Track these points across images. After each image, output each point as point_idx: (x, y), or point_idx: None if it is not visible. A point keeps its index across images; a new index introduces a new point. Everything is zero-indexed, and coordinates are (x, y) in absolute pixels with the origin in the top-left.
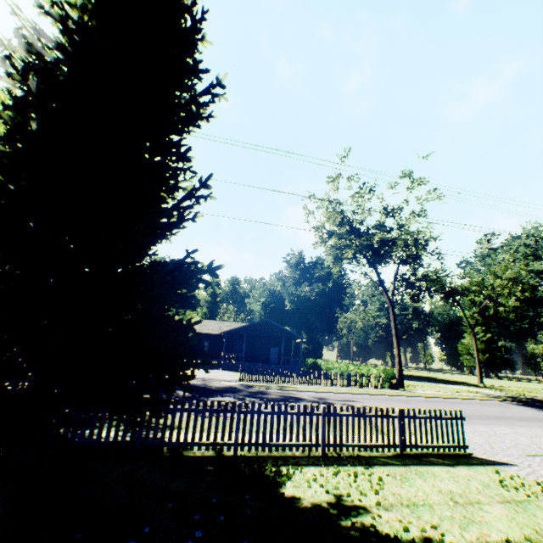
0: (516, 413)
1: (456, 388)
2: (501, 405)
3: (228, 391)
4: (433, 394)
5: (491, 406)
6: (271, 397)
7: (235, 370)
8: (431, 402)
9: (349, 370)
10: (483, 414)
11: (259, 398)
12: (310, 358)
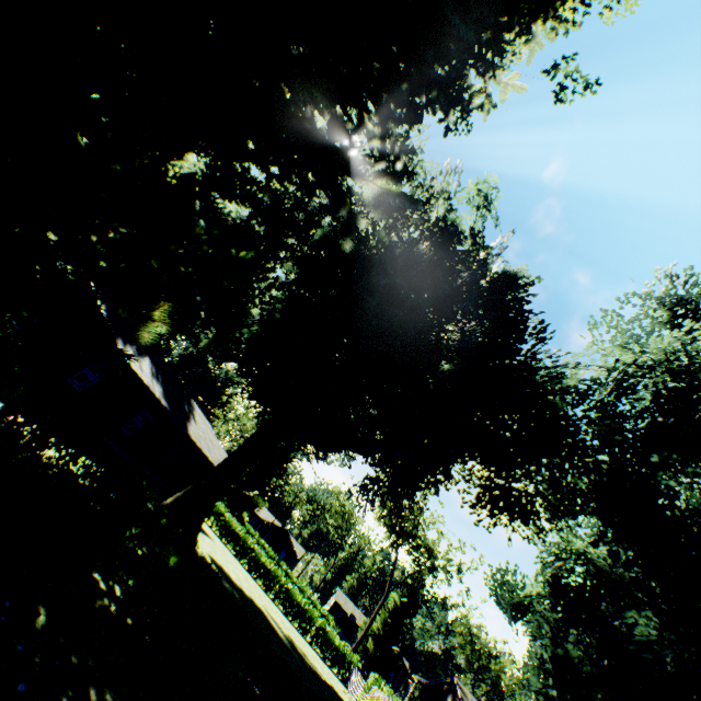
0: None
1: None
2: None
3: None
4: None
5: None
6: None
7: None
8: None
9: None
10: None
11: None
12: None
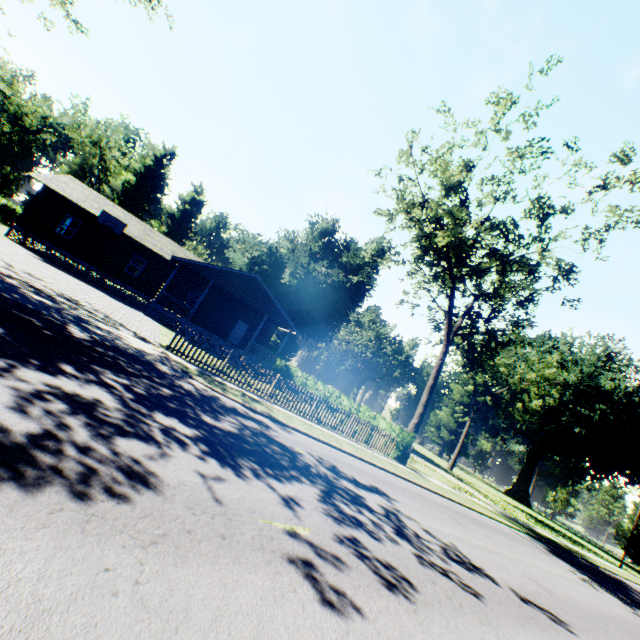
0: (602, 600)
1: (446, 476)
2: (547, 555)
3: (121, 367)
4: (456, 496)
5: (546, 559)
6: (229, 431)
7: (169, 326)
8: (479, 526)
9: (338, 402)
10: (590, 605)
11: (197, 426)
12: (282, 359)
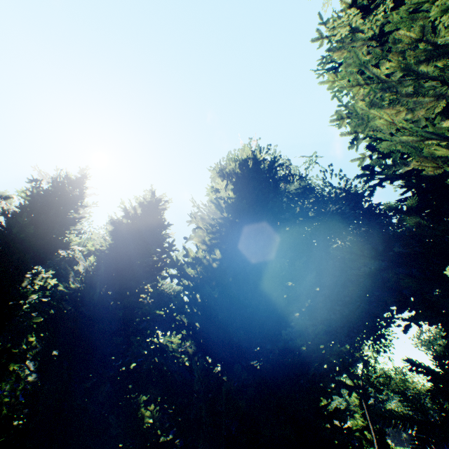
0: None
1: None
2: None
3: None
4: None
5: None
6: None
7: None
8: None
9: None
10: None
11: None
12: None
